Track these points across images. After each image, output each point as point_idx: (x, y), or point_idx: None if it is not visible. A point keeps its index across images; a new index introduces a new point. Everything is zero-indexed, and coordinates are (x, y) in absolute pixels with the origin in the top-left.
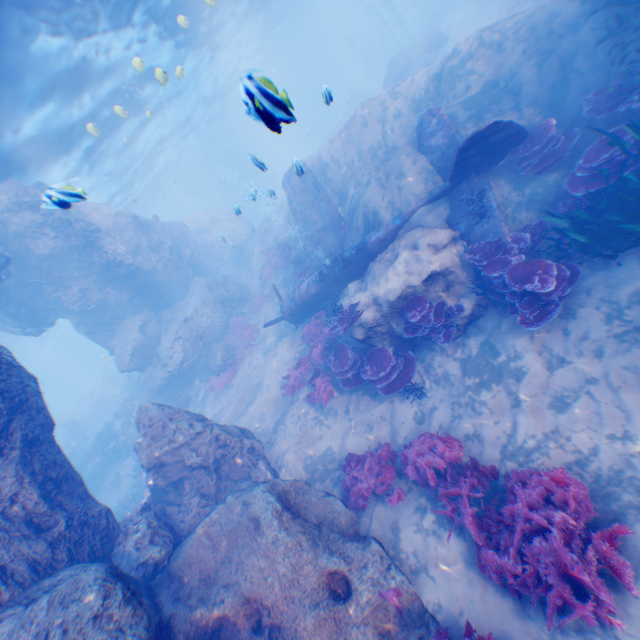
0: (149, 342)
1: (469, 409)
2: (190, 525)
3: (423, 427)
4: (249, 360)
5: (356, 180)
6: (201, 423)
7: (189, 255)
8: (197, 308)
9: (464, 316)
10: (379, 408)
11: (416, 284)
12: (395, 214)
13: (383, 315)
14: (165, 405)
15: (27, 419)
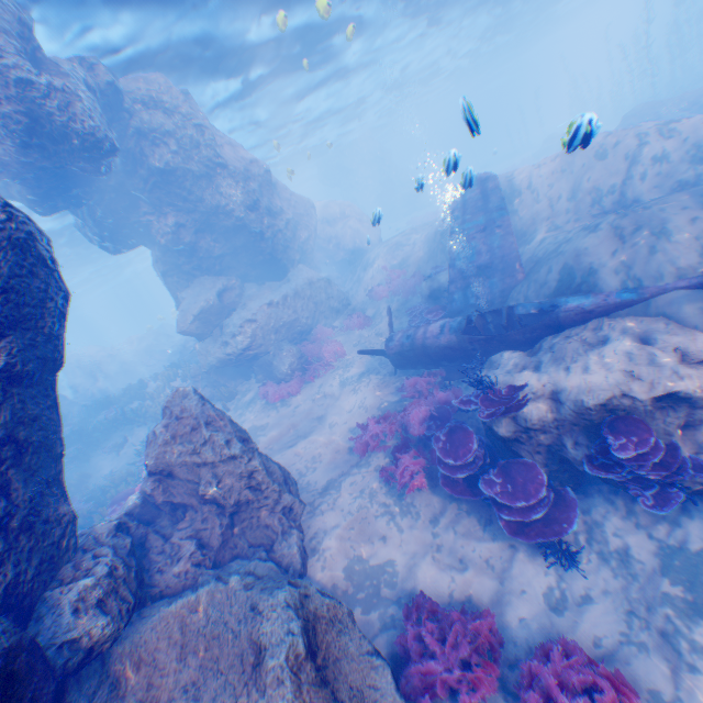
0: (220, 312)
1: (666, 645)
2: (166, 584)
3: (561, 622)
4: (320, 383)
5: (554, 223)
6: (240, 445)
7: (303, 237)
8: (287, 298)
9: (702, 484)
10: (487, 545)
11: (642, 399)
12: (627, 283)
13: (556, 419)
14: (207, 399)
15: (25, 343)
